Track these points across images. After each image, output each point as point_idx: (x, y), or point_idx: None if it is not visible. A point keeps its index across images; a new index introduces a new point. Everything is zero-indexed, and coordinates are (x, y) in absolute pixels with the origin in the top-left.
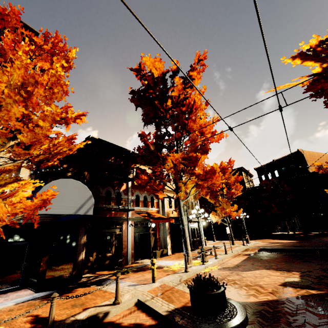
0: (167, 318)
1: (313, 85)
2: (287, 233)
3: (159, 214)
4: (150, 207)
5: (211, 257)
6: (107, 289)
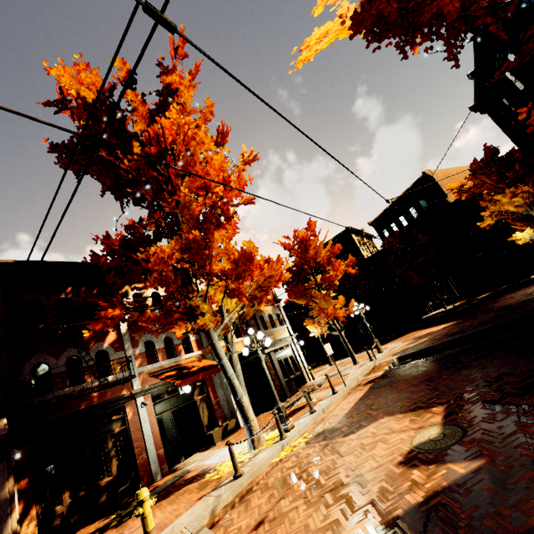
0: None
1: (361, 13)
2: (444, 311)
3: (204, 362)
4: (183, 353)
5: (307, 411)
6: None
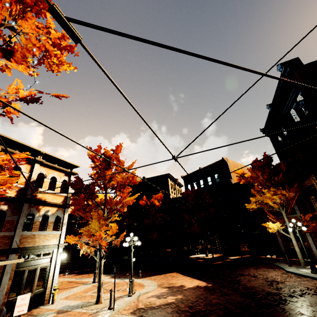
0: None
1: None
2: (205, 258)
3: None
4: None
5: None
6: None
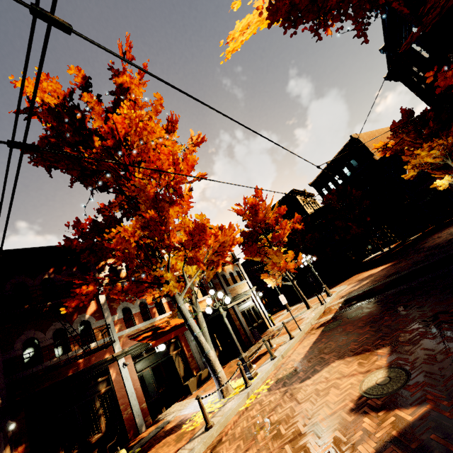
0: None
1: (275, 4)
2: (381, 253)
3: (176, 320)
4: (157, 315)
5: (268, 357)
6: None
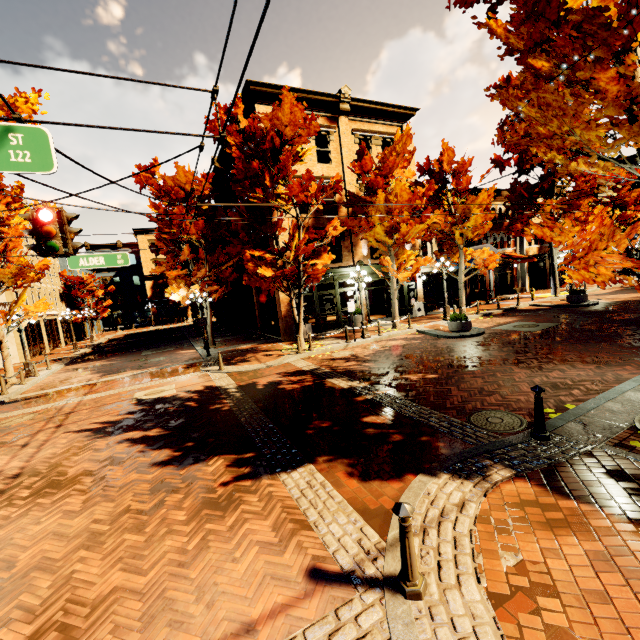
0: (554, 305)
1: None
2: None
3: (517, 254)
4: (507, 247)
5: None
6: (502, 304)
